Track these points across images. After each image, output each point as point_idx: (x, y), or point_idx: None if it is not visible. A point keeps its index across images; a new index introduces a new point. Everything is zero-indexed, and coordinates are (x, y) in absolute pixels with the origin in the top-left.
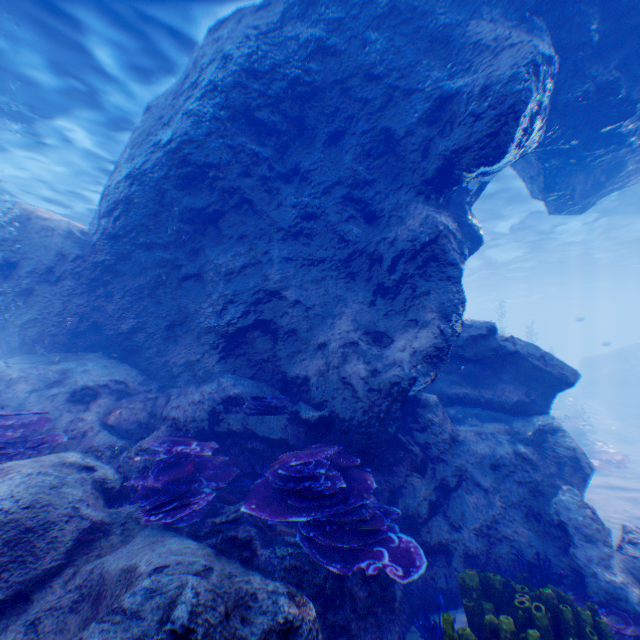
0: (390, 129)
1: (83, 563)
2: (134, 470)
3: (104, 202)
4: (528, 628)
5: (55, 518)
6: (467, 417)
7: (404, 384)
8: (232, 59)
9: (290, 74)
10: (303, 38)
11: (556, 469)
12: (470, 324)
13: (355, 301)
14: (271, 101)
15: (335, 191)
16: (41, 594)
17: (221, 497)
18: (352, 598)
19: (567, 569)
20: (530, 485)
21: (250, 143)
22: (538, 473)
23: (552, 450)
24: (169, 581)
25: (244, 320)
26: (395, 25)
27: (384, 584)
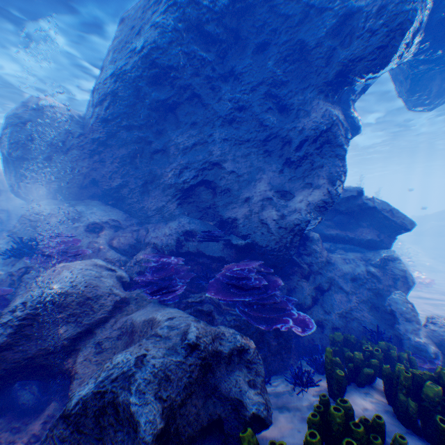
0: (303, 40)
1: (119, 317)
2: (133, 272)
3: (95, 94)
4: (371, 358)
5: (101, 293)
6: (337, 249)
7: (302, 225)
8: None
9: None
10: None
11: (391, 282)
12: (345, 189)
13: (270, 170)
14: (216, 16)
15: (259, 89)
16: (100, 331)
17: (187, 289)
18: (267, 344)
19: (392, 336)
20: (374, 290)
21: (199, 50)
22: (380, 284)
23: (390, 270)
24: (179, 323)
25: (196, 181)
26: None
27: (285, 338)
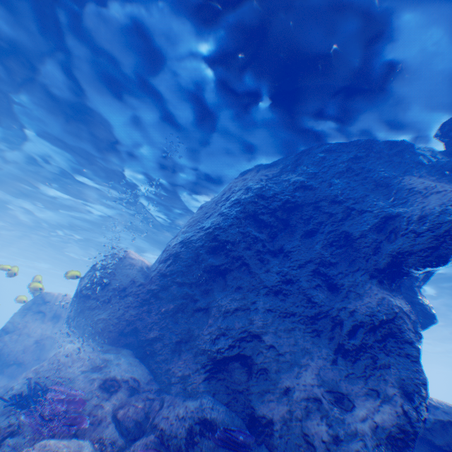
0: (348, 231)
1: None
2: None
3: (164, 253)
4: None
5: None
6: None
7: None
8: (251, 189)
9: (283, 197)
10: (292, 181)
11: None
12: (435, 404)
13: (319, 355)
14: (269, 210)
15: (306, 265)
16: None
17: None
18: None
19: None
20: None
21: (253, 231)
22: None
23: None
24: None
25: (229, 351)
26: (350, 176)
27: None
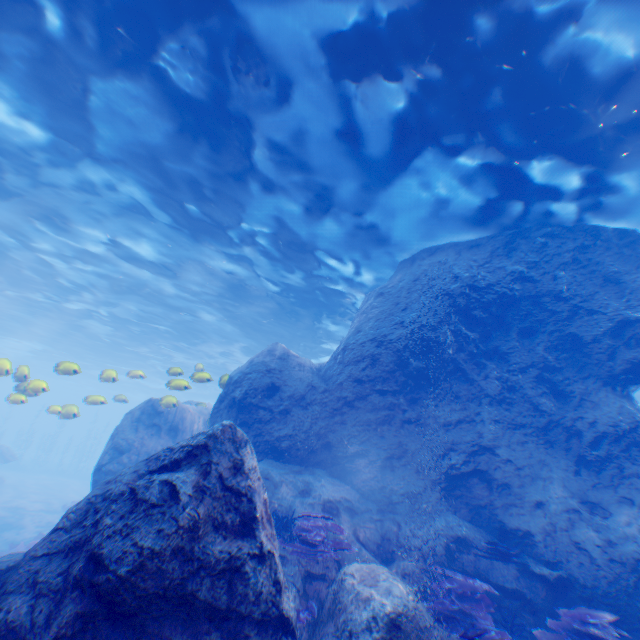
0: (575, 333)
1: None
2: None
3: (346, 352)
4: None
5: (427, 621)
6: None
7: None
8: (460, 278)
9: (499, 290)
10: (509, 270)
11: None
12: None
13: (557, 466)
14: (482, 304)
15: (527, 370)
16: None
17: None
18: None
19: None
20: None
21: (463, 329)
22: None
23: None
24: None
25: (465, 466)
26: (575, 268)
27: None
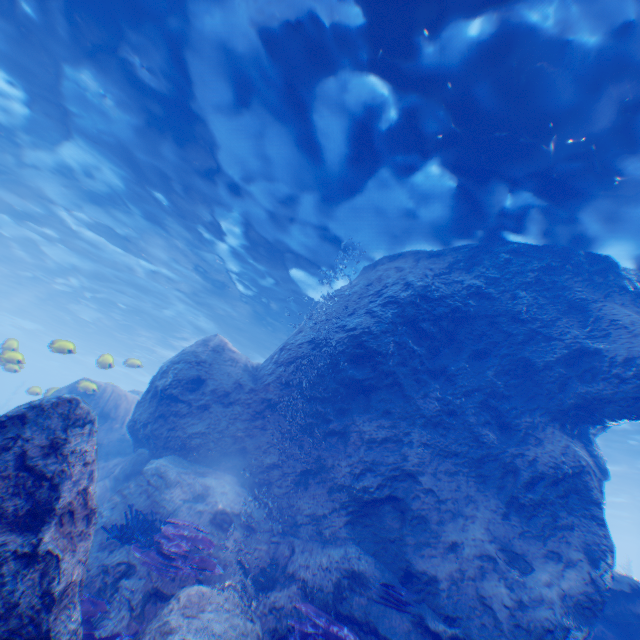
0: (529, 359)
1: None
2: (266, 630)
3: (283, 352)
4: None
5: None
6: None
7: (557, 634)
8: (412, 286)
9: (452, 304)
10: (466, 284)
11: None
12: None
13: (486, 506)
14: (433, 317)
15: (473, 394)
16: None
17: None
18: None
19: None
20: None
21: (410, 341)
22: None
23: None
24: None
25: (380, 492)
26: (539, 289)
27: None
